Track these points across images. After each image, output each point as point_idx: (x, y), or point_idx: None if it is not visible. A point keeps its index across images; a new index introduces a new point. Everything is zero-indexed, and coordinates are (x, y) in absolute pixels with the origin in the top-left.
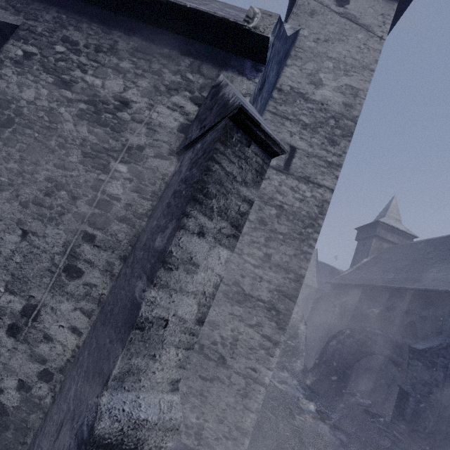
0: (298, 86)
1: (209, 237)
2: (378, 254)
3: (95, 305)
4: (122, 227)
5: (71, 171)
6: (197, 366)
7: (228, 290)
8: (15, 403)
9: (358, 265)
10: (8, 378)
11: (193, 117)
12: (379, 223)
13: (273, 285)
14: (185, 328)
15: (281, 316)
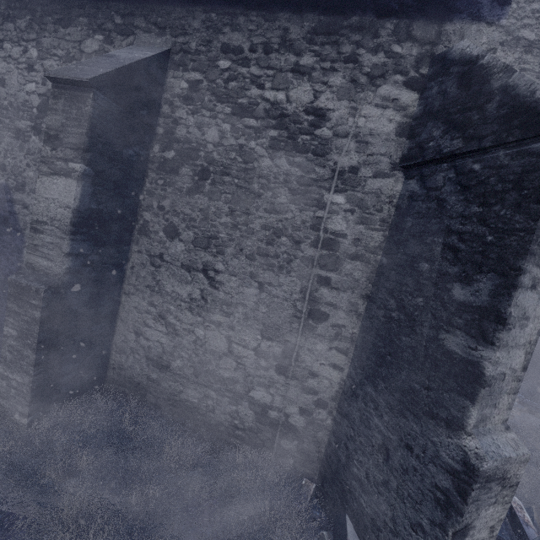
0: None
1: (539, 287)
2: None
3: (349, 344)
4: (356, 265)
5: (284, 214)
6: None
7: None
8: (302, 424)
9: None
10: (290, 406)
11: (413, 110)
12: None
13: None
14: (514, 377)
15: None
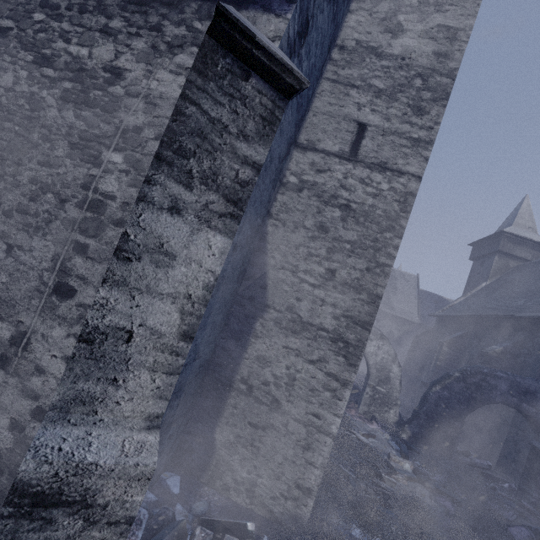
0: (367, 38)
1: (189, 215)
2: (502, 275)
3: None
4: (119, 232)
5: (57, 169)
6: (246, 411)
7: (281, 318)
8: (9, 445)
9: (474, 291)
10: (0, 416)
11: None
12: (503, 234)
13: (339, 309)
14: (162, 345)
15: (351, 348)
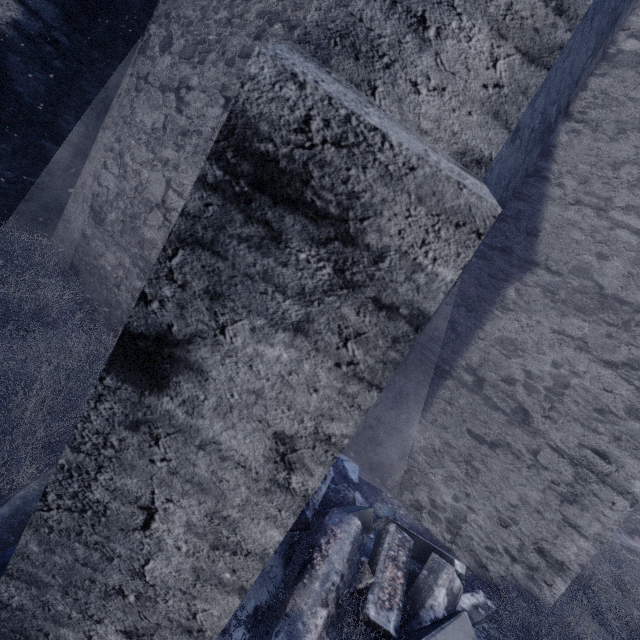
0: None
1: None
2: None
3: None
4: None
5: None
6: (466, 413)
7: (557, 284)
8: None
9: None
10: None
11: None
12: None
13: None
14: None
15: None
